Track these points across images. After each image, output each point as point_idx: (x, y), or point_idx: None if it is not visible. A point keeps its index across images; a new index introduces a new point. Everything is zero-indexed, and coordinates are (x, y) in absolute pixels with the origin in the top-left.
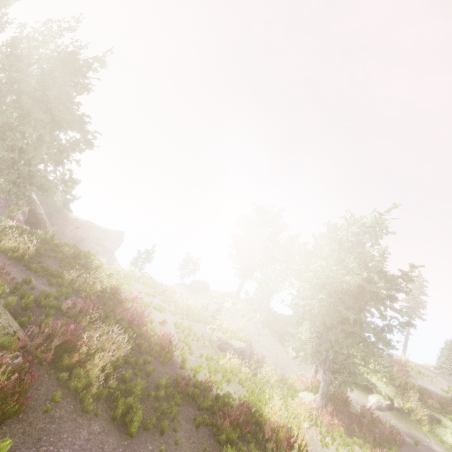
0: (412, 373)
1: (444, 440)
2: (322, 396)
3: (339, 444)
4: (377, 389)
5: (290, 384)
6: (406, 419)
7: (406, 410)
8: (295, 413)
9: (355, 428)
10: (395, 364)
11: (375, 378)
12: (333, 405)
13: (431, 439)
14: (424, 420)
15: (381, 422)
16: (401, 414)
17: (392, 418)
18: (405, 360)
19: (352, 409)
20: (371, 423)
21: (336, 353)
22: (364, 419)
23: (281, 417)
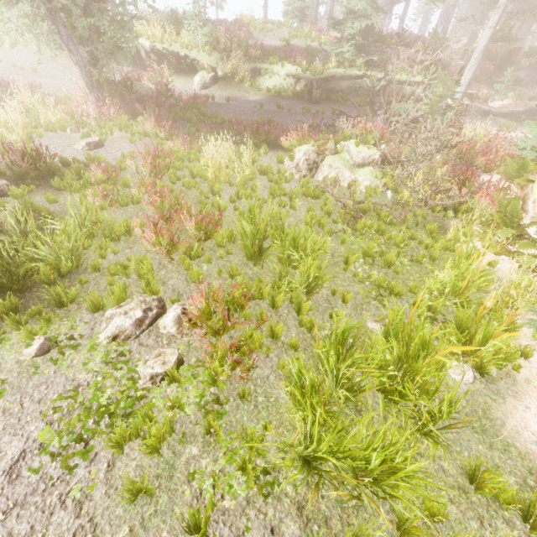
0: (256, 34)
1: (263, 88)
2: (89, 89)
3: (109, 130)
4: (200, 65)
5: (73, 102)
6: (231, 84)
7: (230, 75)
8: (47, 123)
9: (137, 107)
10: (235, 28)
11: (197, 52)
12: (115, 96)
13: (251, 93)
14: (248, 77)
15: (197, 98)
16: (227, 82)
17: (217, 90)
18: (249, 20)
19: (146, 93)
20: (169, 97)
21: (54, 1)
22: (162, 97)
23: (10, 133)
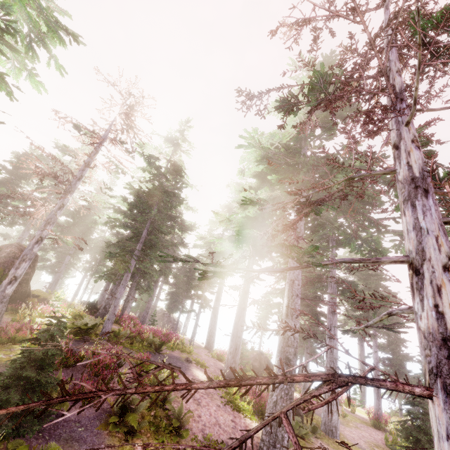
0: None
1: None
2: None
3: None
4: None
5: None
6: None
7: None
8: None
9: None
10: None
11: None
12: None
13: None
14: None
15: None
16: None
17: None
18: None
19: None
20: None
21: None
22: None
23: None
